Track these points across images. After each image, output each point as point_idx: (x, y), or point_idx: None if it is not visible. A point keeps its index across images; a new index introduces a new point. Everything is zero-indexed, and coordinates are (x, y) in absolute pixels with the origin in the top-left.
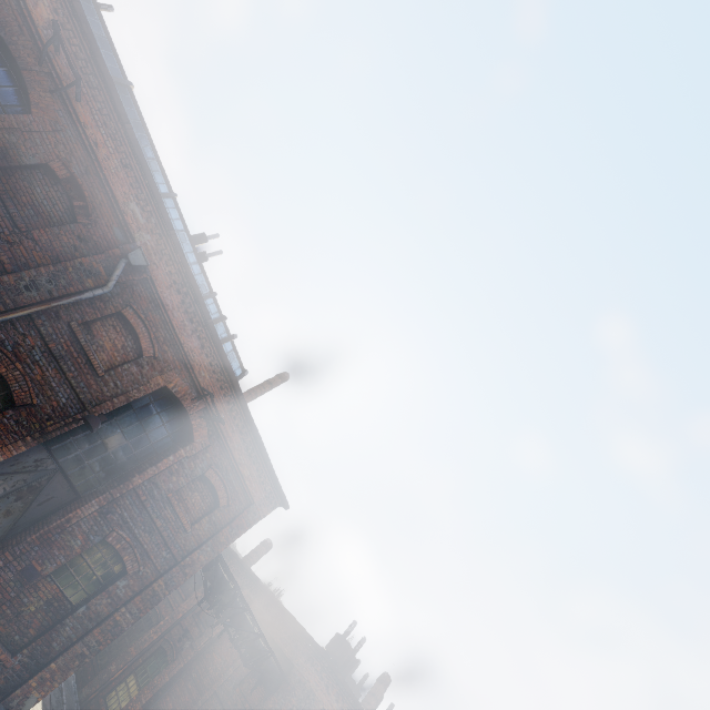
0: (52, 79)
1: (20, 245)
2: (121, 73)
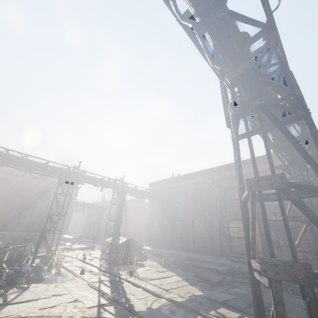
0: None
1: None
2: None
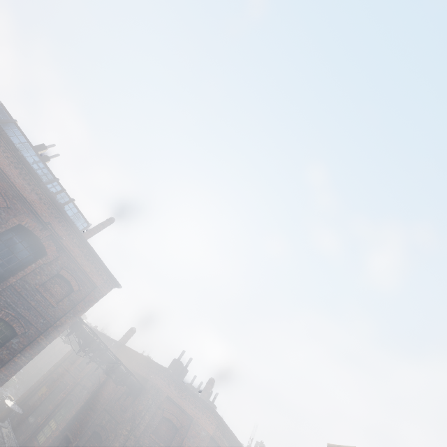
0: None
1: None
2: None
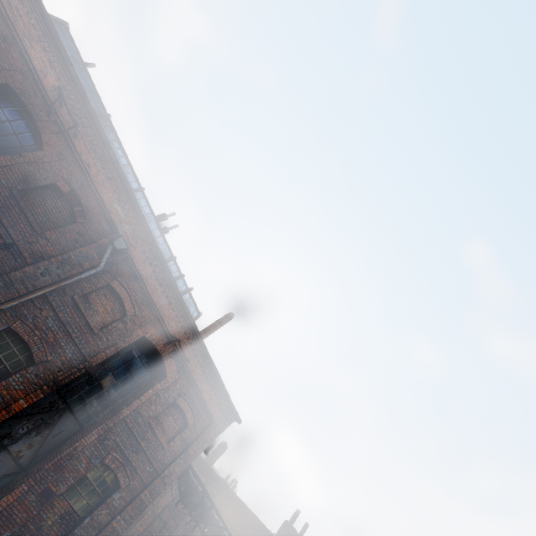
0: (57, 124)
1: (37, 243)
2: (102, 109)
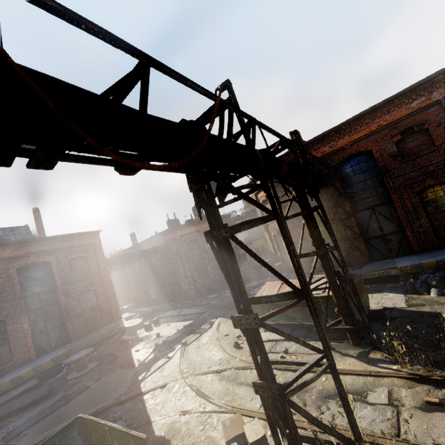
0: None
1: None
2: None
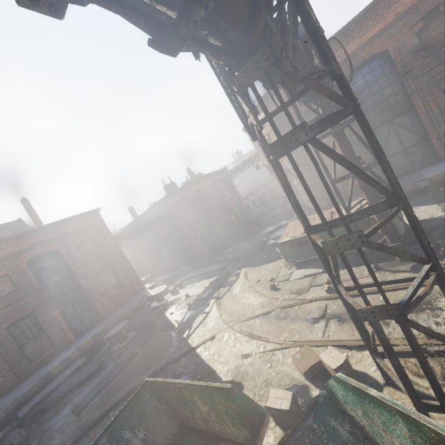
0: None
1: None
2: None
